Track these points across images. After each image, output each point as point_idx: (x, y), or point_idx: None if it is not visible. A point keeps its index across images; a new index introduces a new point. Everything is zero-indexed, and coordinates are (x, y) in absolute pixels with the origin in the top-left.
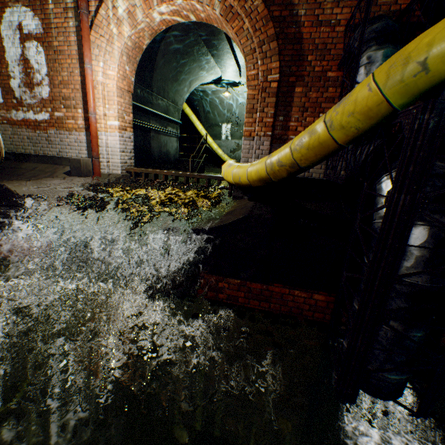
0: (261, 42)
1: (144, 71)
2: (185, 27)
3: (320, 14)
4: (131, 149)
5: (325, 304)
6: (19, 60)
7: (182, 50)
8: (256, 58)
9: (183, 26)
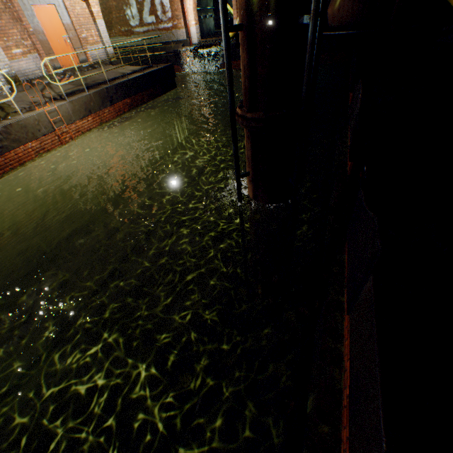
0: None
1: None
2: None
3: None
4: (199, 32)
5: None
6: (160, 4)
7: None
8: None
9: None
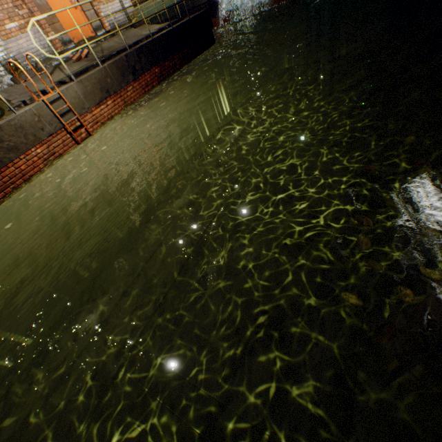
0: None
1: None
2: None
3: None
4: None
5: None
6: None
7: None
8: None
9: None
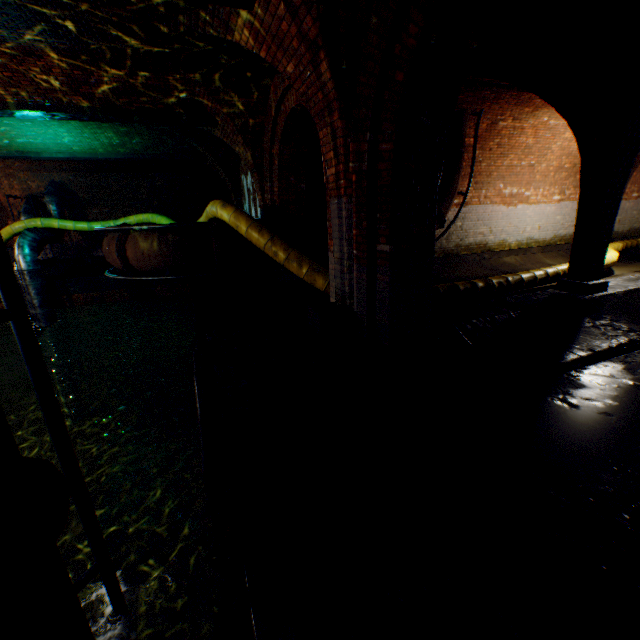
0: None
1: None
2: None
3: (7, 193)
4: None
5: None
6: None
7: None
8: None
9: None
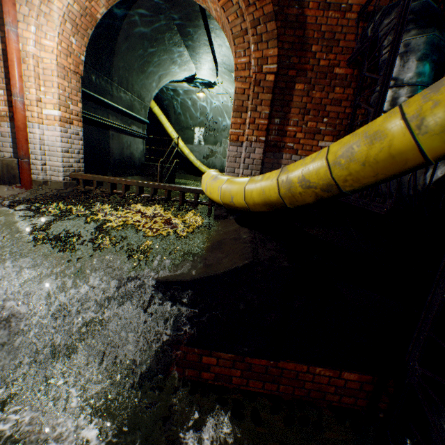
0: (255, 20)
1: (100, 52)
2: (155, 4)
3: None
4: (79, 149)
5: (358, 385)
6: None
7: (150, 34)
8: (248, 42)
9: (152, 2)
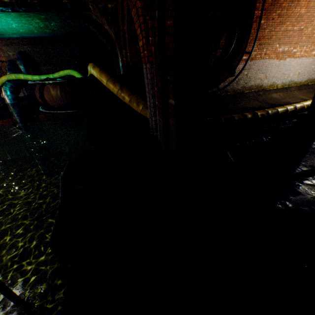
0: None
1: None
2: None
3: None
4: None
5: None
6: None
7: None
8: None
9: None
